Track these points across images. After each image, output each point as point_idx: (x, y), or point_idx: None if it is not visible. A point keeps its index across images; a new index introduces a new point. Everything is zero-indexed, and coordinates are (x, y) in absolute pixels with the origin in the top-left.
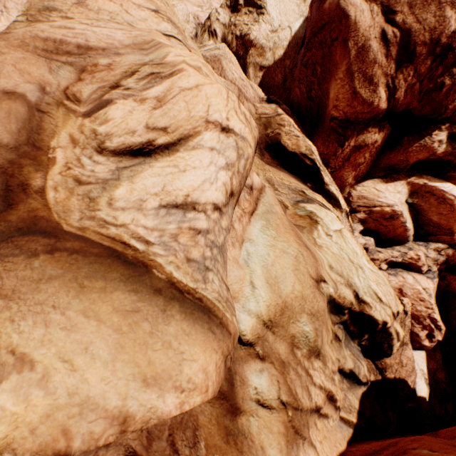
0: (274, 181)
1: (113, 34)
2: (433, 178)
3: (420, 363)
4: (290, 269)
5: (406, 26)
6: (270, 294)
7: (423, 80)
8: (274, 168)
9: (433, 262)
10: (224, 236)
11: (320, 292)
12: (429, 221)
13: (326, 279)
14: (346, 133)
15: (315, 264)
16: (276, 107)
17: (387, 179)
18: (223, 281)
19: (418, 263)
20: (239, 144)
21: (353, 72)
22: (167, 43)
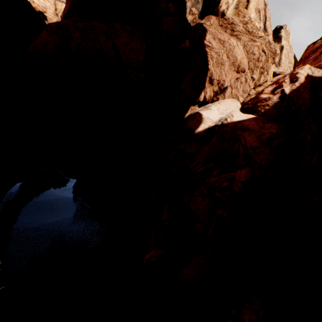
0: None
1: None
2: None
3: (237, 114)
4: None
5: None
6: None
7: None
8: None
9: None
10: None
11: None
12: None
13: None
14: None
15: None
16: None
17: None
18: None
19: None
20: None
21: None
22: None
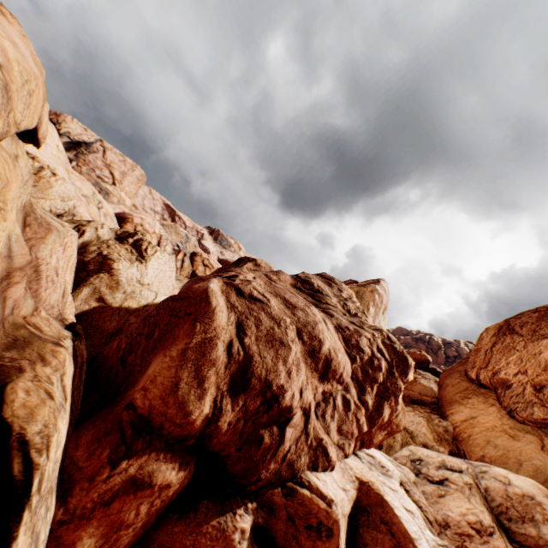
0: None
1: None
2: None
3: None
4: None
5: (251, 350)
6: None
7: (249, 420)
8: None
9: None
10: None
11: None
12: None
13: None
14: (136, 442)
15: None
16: (69, 335)
17: None
18: None
19: None
20: None
21: (189, 358)
22: None
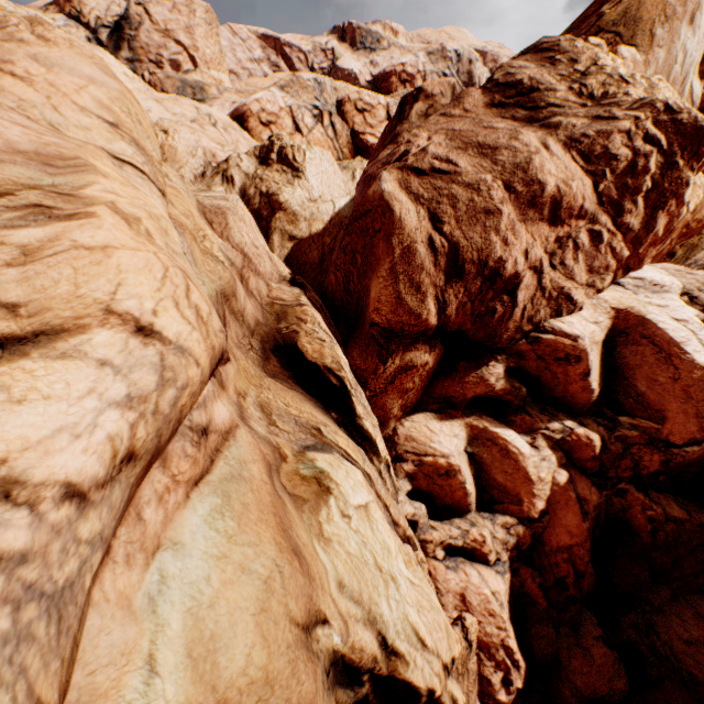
0: (274, 407)
1: (3, 128)
2: (494, 421)
3: None
4: (249, 612)
5: (454, 238)
6: (189, 687)
7: (475, 301)
8: (283, 383)
9: (502, 546)
10: (84, 557)
11: (312, 652)
12: (493, 480)
13: (330, 615)
14: (390, 346)
15: (307, 589)
16: (300, 292)
17: (442, 415)
18: (32, 698)
19: (484, 549)
20: (168, 359)
21: (398, 273)
22: (108, 169)
